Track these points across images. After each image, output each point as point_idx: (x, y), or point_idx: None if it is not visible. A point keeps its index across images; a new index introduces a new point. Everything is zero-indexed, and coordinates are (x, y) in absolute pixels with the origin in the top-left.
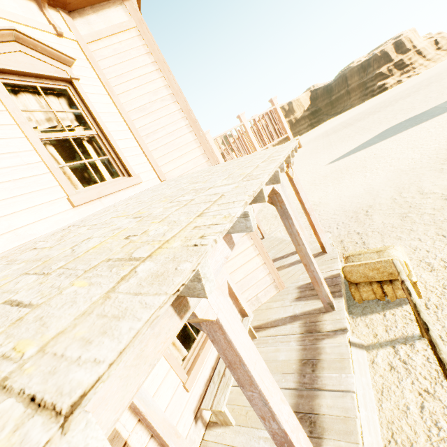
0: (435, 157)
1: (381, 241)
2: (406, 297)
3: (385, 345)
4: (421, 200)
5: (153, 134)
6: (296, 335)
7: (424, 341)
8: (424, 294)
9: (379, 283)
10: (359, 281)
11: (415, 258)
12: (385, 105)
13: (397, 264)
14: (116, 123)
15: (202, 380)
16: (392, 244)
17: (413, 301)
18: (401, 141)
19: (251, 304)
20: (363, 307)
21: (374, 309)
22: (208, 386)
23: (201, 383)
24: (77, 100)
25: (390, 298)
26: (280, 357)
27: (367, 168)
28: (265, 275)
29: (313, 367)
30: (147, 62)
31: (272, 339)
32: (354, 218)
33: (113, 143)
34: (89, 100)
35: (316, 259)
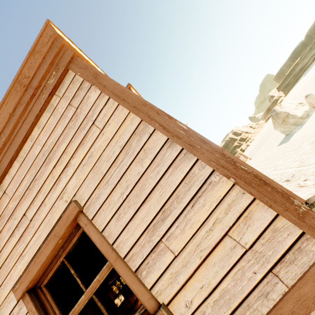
0: None
1: None
2: None
3: None
4: None
5: None
6: None
7: None
8: None
9: None
10: None
11: None
12: (251, 155)
13: None
14: None
15: None
16: None
17: None
18: None
19: None
20: None
21: None
22: None
23: None
24: None
25: None
26: None
27: None
28: None
29: None
30: None
31: None
32: None
33: None
34: None
35: None
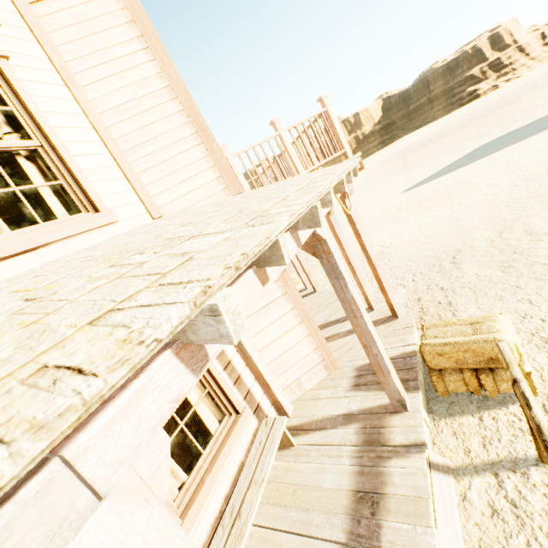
0: (547, 183)
1: (474, 301)
2: (513, 392)
3: (483, 470)
4: (530, 244)
5: (141, 148)
6: (350, 447)
7: (544, 469)
8: (541, 388)
9: (474, 371)
10: (444, 365)
11: (524, 329)
12: (476, 116)
13: (504, 349)
14: (77, 130)
15: (207, 520)
16: (490, 306)
17: (534, 420)
18: (500, 162)
19: (291, 391)
20: (449, 403)
21: (466, 408)
22: (217, 528)
23: (205, 525)
24: (5, 91)
25: (490, 393)
26: (325, 482)
27: (453, 198)
28: (310, 351)
29: (373, 507)
30: (128, 36)
31: (316, 451)
32: (436, 266)
33: (68, 160)
34: (26, 91)
35: (384, 326)
